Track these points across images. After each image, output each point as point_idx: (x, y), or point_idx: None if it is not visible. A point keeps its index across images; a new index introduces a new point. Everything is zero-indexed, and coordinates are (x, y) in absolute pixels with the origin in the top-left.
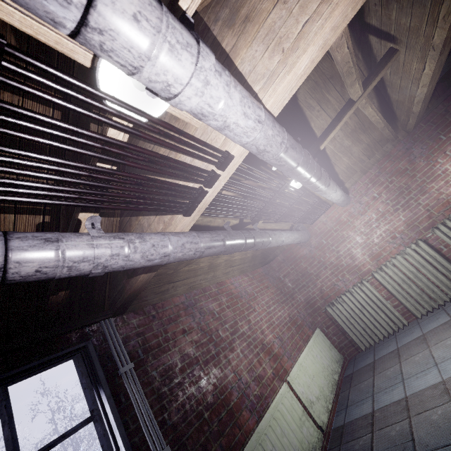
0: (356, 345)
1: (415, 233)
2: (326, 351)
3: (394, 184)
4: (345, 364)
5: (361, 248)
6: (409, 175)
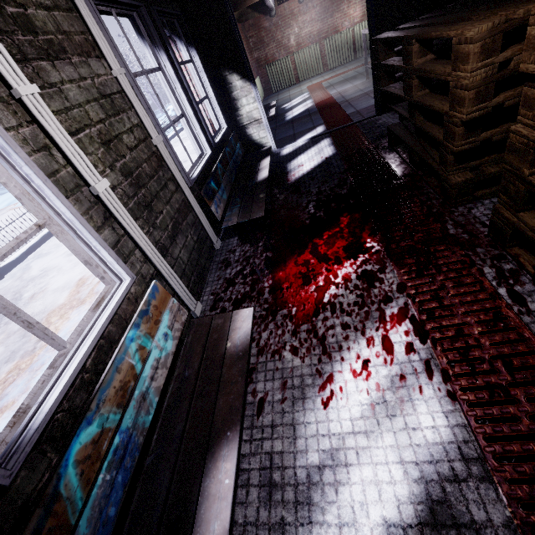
0: (271, 91)
1: (318, 39)
2: (261, 87)
3: (325, 3)
4: (264, 97)
5: (295, 37)
6: (332, 2)
